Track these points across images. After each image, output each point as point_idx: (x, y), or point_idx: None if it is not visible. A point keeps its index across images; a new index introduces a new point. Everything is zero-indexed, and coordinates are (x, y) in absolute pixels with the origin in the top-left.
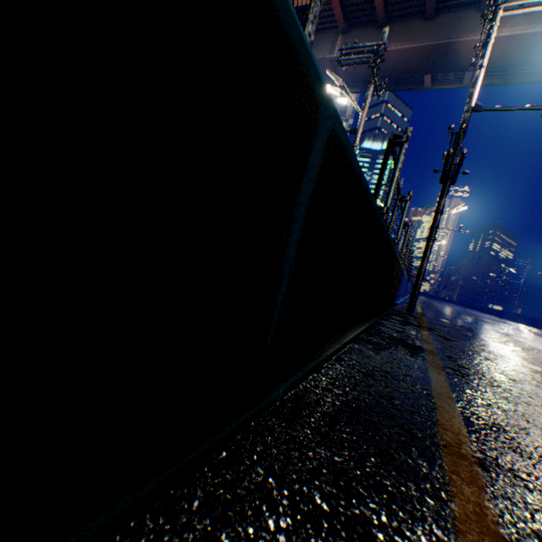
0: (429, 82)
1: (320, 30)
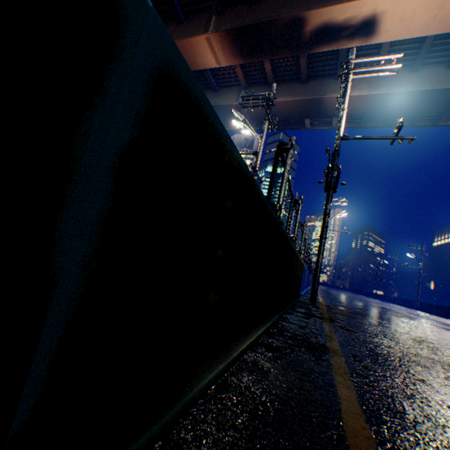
0: (309, 124)
1: (228, 86)
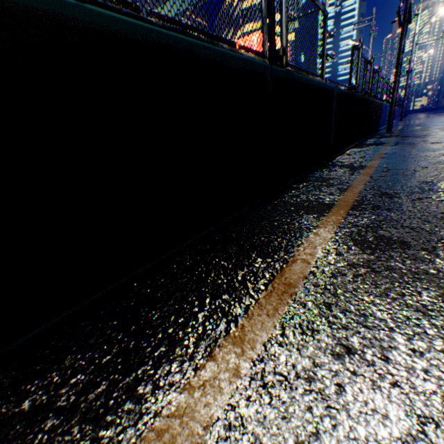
0: None
1: None
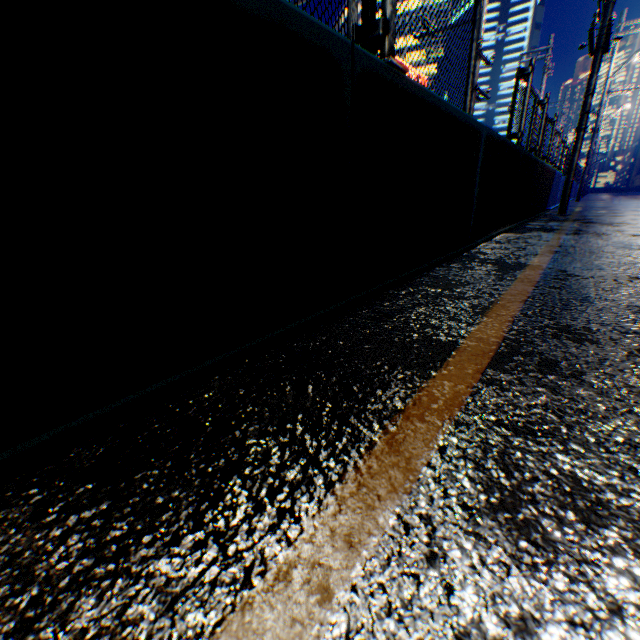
0: None
1: None
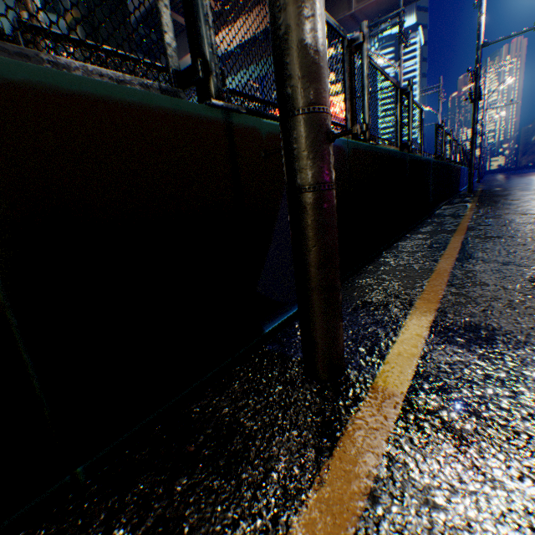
0: None
1: None
